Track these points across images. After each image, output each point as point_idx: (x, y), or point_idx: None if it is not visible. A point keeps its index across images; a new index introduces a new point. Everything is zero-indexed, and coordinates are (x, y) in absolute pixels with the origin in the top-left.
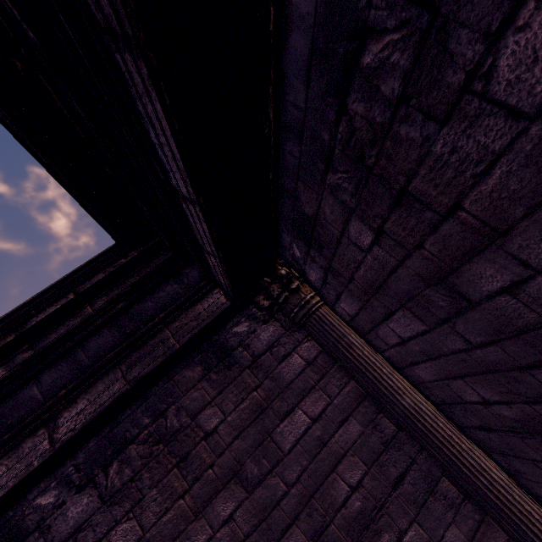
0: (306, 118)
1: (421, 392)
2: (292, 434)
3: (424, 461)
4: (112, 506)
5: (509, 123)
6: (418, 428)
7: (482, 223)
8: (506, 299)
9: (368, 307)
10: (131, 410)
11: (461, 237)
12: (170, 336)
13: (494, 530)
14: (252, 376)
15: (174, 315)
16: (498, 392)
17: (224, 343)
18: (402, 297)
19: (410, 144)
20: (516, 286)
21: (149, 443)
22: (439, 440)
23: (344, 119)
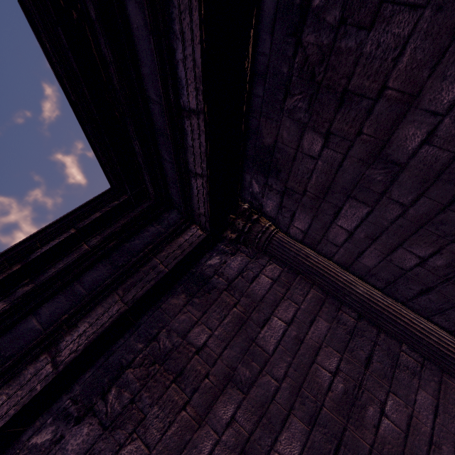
0: (270, 61)
1: (368, 283)
2: (273, 337)
3: (383, 342)
4: (114, 431)
5: (411, 14)
6: (374, 308)
7: (402, 94)
8: (425, 149)
9: (319, 214)
10: (124, 339)
11: (389, 111)
12: (159, 263)
13: (452, 387)
14: (230, 296)
15: (161, 247)
16: (430, 244)
17: (202, 274)
18: (348, 188)
19: (348, 52)
20: (431, 135)
21: (145, 365)
22: (392, 315)
23: (300, 51)
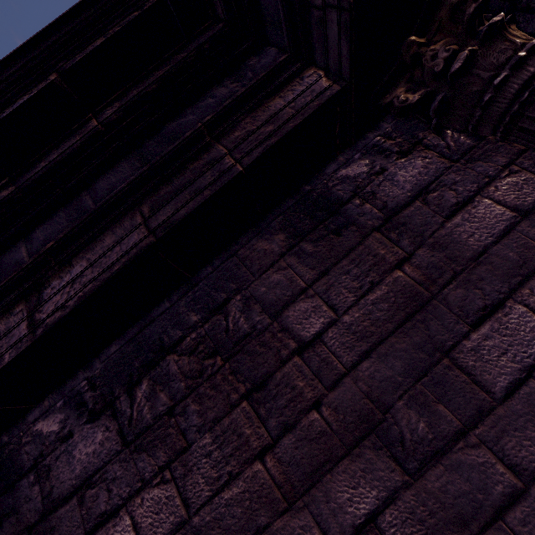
0: None
1: None
2: (508, 354)
3: None
4: (137, 453)
5: None
6: None
7: None
8: None
9: None
10: (171, 301)
11: None
12: (225, 154)
13: None
14: (388, 243)
15: (231, 121)
16: None
17: (324, 195)
18: None
19: None
20: None
21: (198, 353)
22: None
23: None
